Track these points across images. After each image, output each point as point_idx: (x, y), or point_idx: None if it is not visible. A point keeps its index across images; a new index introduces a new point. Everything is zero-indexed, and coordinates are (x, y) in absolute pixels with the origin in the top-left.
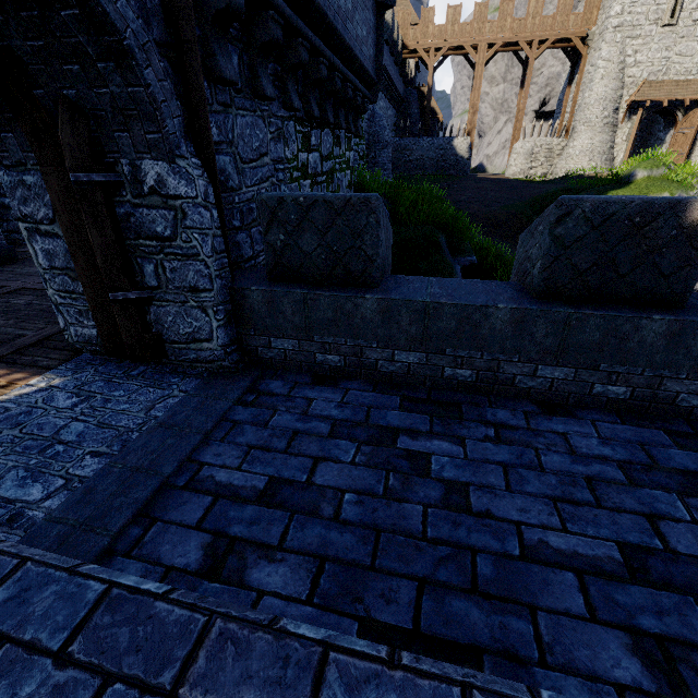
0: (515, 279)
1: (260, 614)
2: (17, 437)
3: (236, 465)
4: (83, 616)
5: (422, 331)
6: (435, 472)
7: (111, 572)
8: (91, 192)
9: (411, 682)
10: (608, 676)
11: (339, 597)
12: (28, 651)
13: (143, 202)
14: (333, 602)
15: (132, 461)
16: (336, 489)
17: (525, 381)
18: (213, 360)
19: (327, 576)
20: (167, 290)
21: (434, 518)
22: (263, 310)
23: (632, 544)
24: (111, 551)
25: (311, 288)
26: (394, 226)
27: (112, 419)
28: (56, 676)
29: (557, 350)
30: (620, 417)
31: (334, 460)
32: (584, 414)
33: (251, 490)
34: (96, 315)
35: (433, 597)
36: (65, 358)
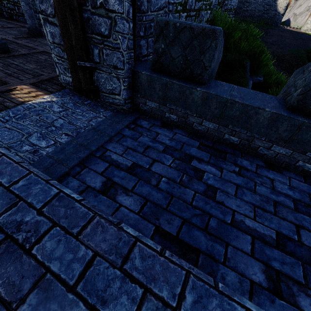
0: (281, 96)
1: (114, 219)
2: (38, 120)
3: (120, 153)
4: (49, 199)
5: (220, 113)
6: (204, 180)
7: (61, 186)
8: (71, 1)
9: (166, 263)
10: (249, 276)
11: (150, 215)
12: (29, 206)
13: (96, 11)
14: (147, 216)
15: (80, 141)
16: (159, 174)
17: (263, 150)
18: (119, 105)
19: (147, 207)
20: (103, 65)
21: (198, 198)
22: (145, 85)
23: (283, 234)
24: (68, 173)
25: (171, 78)
26: (224, 51)
27: (74, 121)
28: (37, 217)
29: (287, 139)
30: (304, 179)
31: (162, 162)
32: (286, 173)
33: (125, 165)
34: (71, 71)
35: (187, 227)
36: (59, 89)
